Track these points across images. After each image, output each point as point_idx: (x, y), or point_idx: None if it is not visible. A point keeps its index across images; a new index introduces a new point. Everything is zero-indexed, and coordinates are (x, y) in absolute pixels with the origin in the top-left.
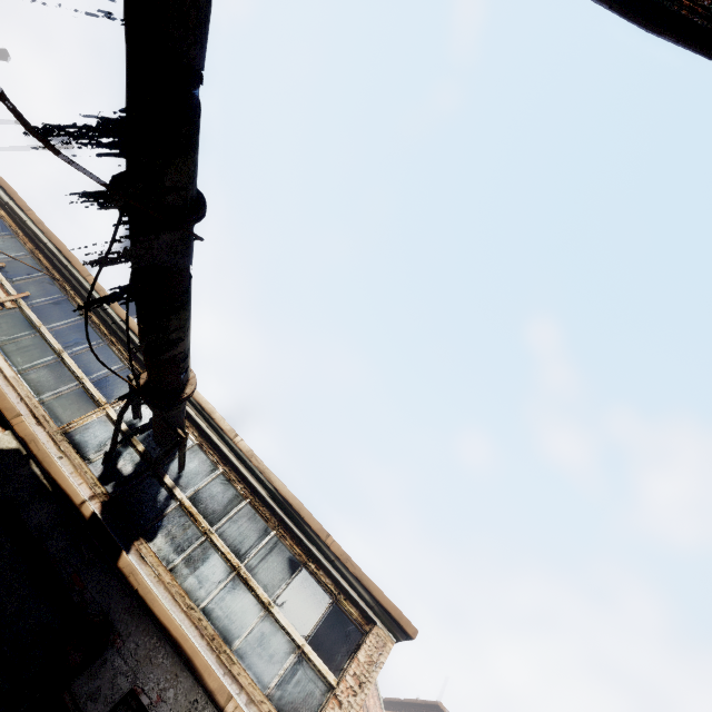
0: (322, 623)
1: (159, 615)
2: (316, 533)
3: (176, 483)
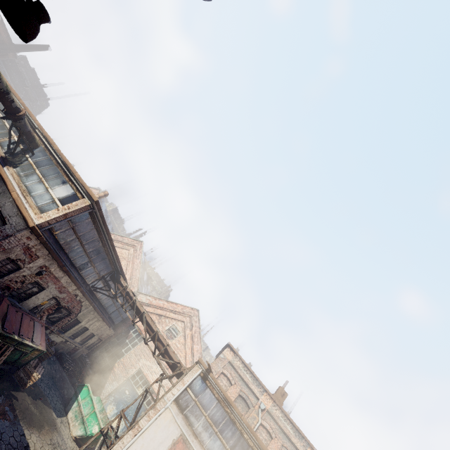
0: (66, 196)
1: (1, 173)
2: (72, 171)
3: (30, 157)
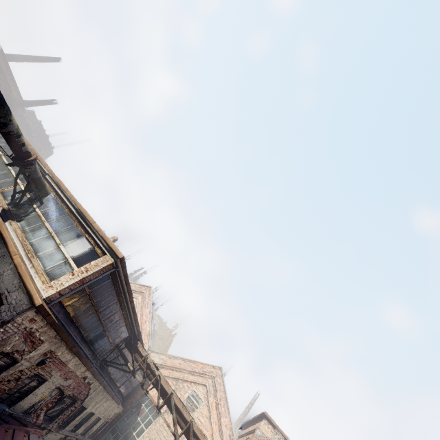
0: (82, 253)
1: (1, 231)
2: (89, 222)
3: (38, 207)
